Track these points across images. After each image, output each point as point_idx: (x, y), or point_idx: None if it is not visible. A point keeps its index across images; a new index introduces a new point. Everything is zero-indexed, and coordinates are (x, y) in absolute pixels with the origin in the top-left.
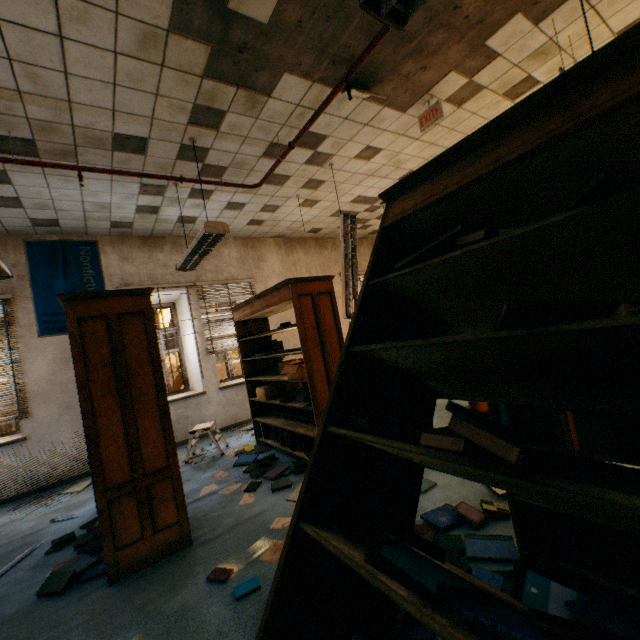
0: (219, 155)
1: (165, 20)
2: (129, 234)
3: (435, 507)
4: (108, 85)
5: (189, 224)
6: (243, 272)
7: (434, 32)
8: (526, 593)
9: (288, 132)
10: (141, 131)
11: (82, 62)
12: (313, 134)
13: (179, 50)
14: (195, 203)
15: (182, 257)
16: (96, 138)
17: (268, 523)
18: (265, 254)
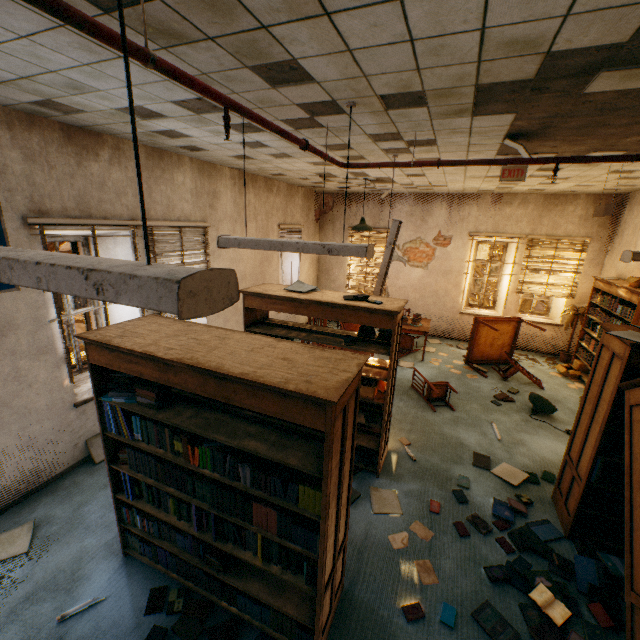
0: (341, 119)
1: (567, 46)
2: (44, 115)
3: (488, 501)
4: (404, 35)
5: (164, 136)
6: (197, 211)
7: (597, 139)
8: (610, 567)
9: (424, 133)
10: (325, 74)
11: (440, 6)
12: (431, 140)
13: (516, 64)
14: (219, 129)
15: (250, 241)
16: (259, 49)
17: (388, 544)
18: (220, 189)
